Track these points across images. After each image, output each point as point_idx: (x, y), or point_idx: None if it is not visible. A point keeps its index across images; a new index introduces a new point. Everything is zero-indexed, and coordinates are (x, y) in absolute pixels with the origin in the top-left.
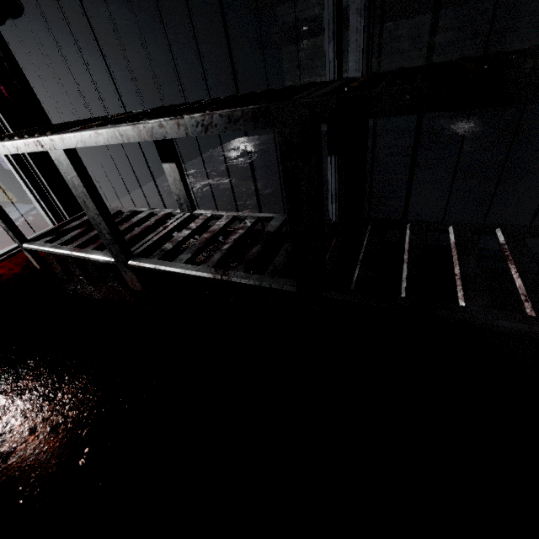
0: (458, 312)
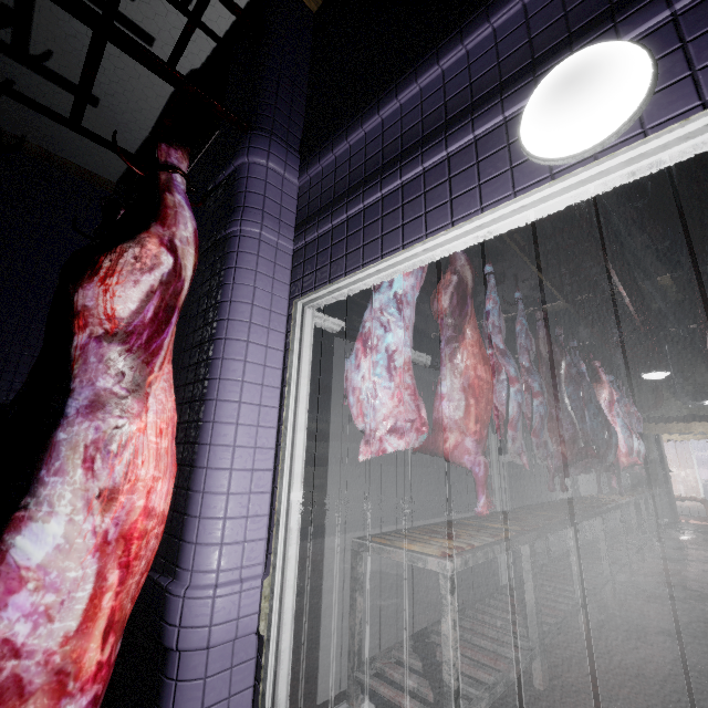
0: (596, 588)
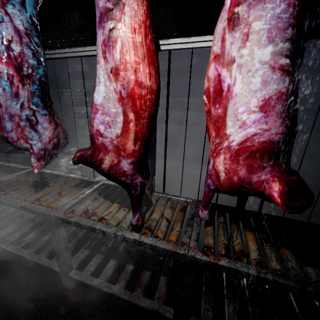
0: None
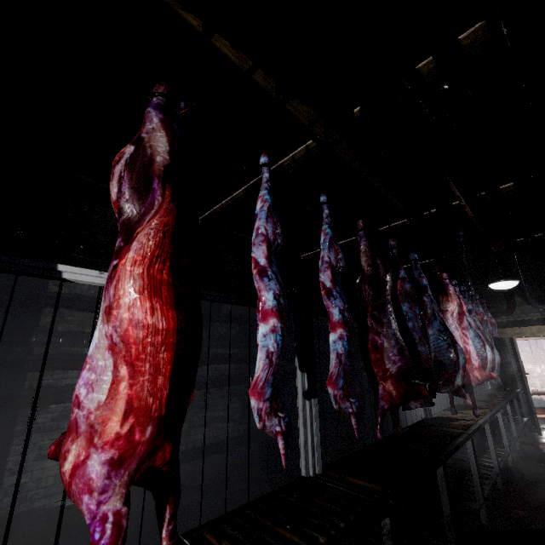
0: None
